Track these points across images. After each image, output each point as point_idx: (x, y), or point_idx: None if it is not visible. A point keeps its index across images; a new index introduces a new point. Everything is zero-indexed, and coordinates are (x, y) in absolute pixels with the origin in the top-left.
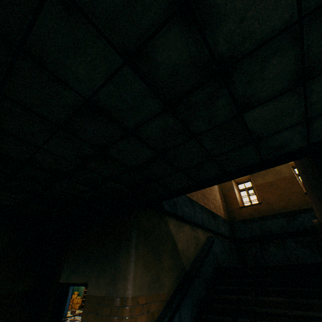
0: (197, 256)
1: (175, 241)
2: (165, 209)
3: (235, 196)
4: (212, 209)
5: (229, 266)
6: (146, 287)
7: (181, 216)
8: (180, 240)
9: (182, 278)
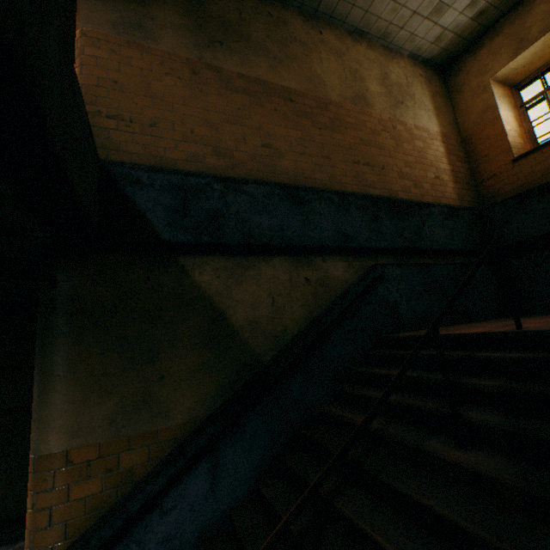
0: (307, 327)
1: (221, 307)
2: (164, 241)
3: (499, 133)
4: (398, 194)
5: (408, 336)
6: (99, 427)
7: (243, 242)
8: (242, 301)
9: (243, 384)
